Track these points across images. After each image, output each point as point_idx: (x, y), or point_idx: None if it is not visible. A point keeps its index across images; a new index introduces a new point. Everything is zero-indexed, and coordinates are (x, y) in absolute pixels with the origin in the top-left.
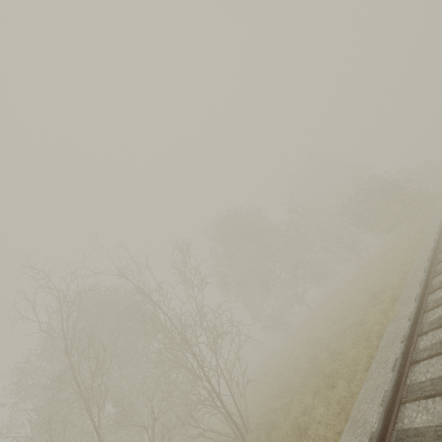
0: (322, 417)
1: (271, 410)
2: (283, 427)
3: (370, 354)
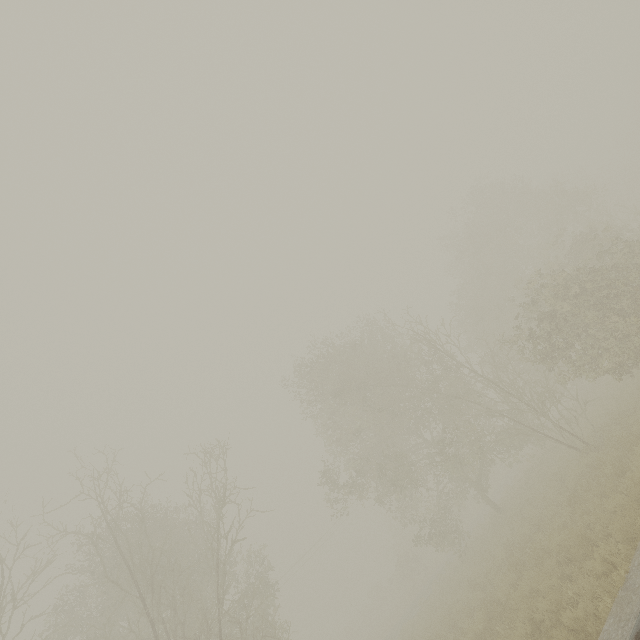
0: None
1: None
2: None
3: None
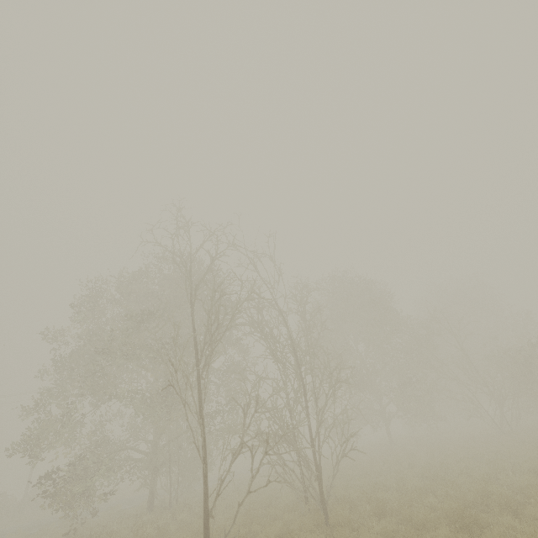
0: None
1: (366, 498)
2: (442, 508)
3: None
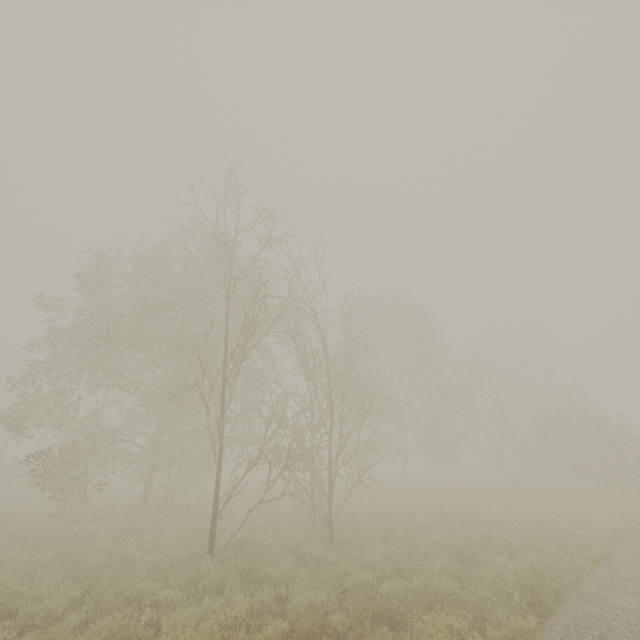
0: (543, 560)
1: (373, 524)
2: (446, 542)
3: (604, 552)
